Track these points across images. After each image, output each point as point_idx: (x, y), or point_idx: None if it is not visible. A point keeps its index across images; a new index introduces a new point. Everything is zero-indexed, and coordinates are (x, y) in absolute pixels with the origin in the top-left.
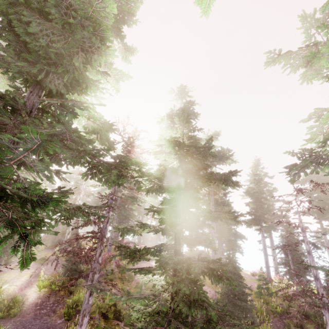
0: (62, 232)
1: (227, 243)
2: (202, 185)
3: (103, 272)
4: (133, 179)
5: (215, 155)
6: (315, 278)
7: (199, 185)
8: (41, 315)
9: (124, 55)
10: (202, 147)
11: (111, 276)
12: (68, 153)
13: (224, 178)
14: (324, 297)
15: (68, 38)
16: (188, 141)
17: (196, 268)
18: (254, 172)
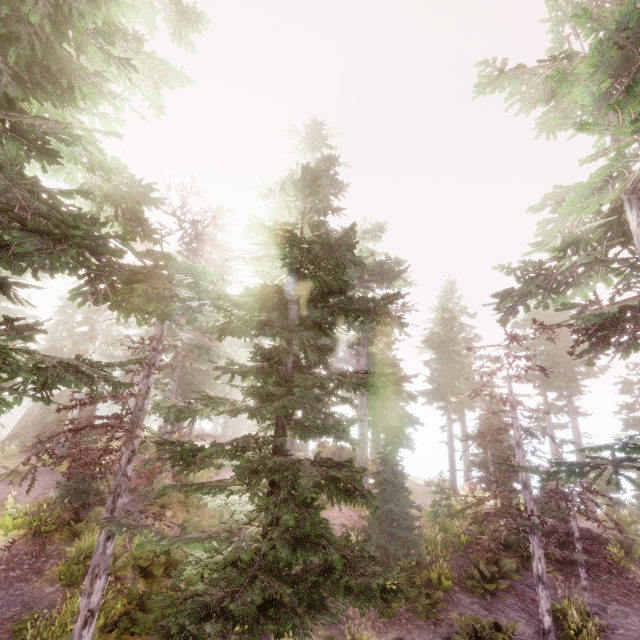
0: (59, 419)
1: (389, 432)
2: (332, 321)
3: (139, 493)
4: (182, 303)
5: (361, 262)
6: (524, 486)
7: (328, 322)
8: (9, 581)
9: (177, 29)
10: (336, 244)
11: (163, 500)
12: (28, 242)
13: (374, 309)
14: (534, 515)
15: None
16: (312, 233)
17: (305, 478)
18: (443, 305)
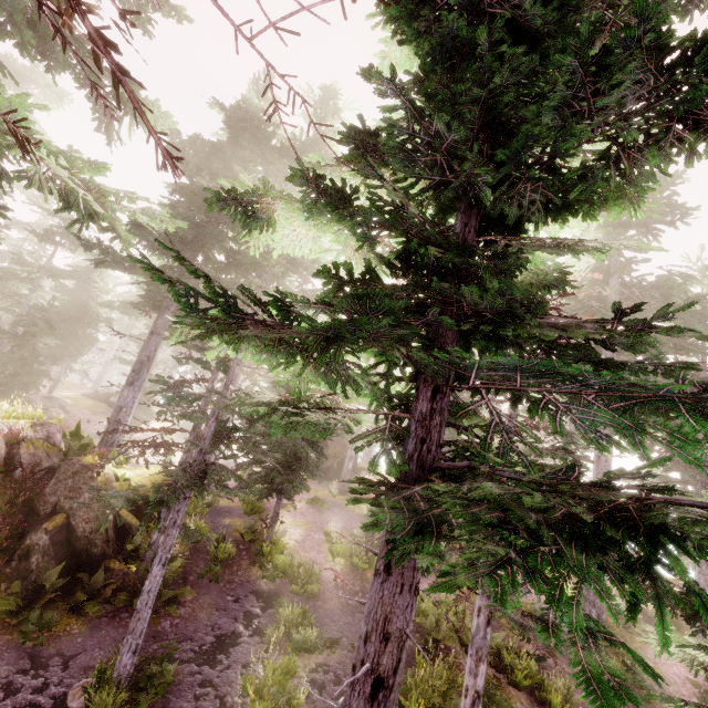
0: (334, 454)
1: None
2: None
3: None
4: None
5: None
6: None
7: None
8: (350, 608)
9: None
10: None
11: None
12: None
13: None
14: None
15: (658, 100)
16: None
17: None
18: None
